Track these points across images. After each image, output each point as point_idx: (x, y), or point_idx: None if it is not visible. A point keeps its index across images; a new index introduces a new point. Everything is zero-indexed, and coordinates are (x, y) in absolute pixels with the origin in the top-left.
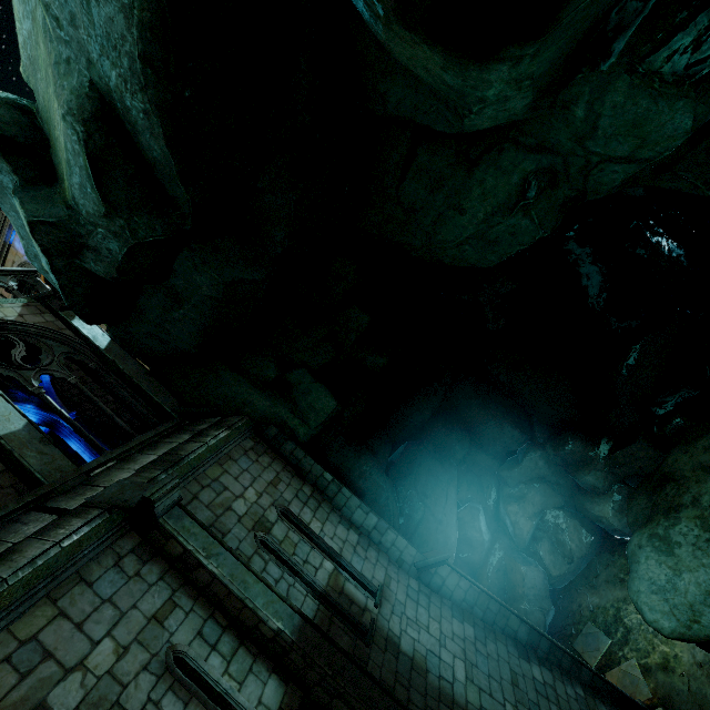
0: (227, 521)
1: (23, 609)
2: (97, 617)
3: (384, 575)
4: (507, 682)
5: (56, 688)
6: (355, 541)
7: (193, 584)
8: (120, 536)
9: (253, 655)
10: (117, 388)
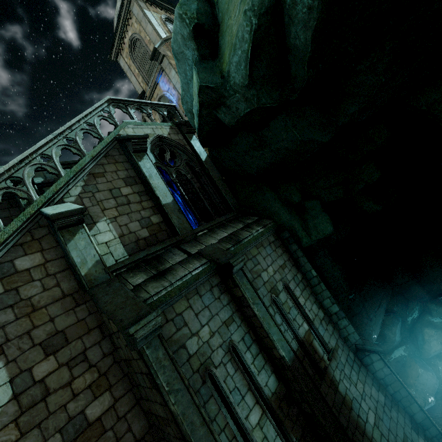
0: (258, 283)
1: (177, 299)
2: (203, 313)
3: (335, 343)
4: (400, 439)
5: (188, 340)
6: (322, 317)
7: (242, 312)
8: (212, 275)
9: (265, 360)
10: (207, 186)
